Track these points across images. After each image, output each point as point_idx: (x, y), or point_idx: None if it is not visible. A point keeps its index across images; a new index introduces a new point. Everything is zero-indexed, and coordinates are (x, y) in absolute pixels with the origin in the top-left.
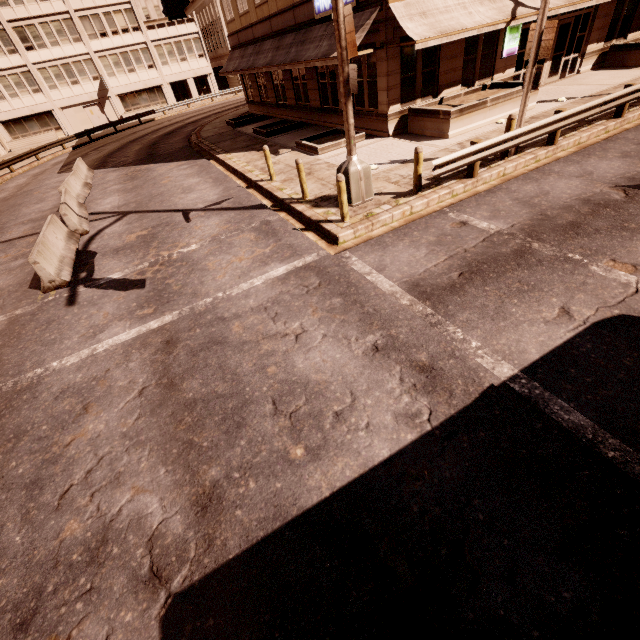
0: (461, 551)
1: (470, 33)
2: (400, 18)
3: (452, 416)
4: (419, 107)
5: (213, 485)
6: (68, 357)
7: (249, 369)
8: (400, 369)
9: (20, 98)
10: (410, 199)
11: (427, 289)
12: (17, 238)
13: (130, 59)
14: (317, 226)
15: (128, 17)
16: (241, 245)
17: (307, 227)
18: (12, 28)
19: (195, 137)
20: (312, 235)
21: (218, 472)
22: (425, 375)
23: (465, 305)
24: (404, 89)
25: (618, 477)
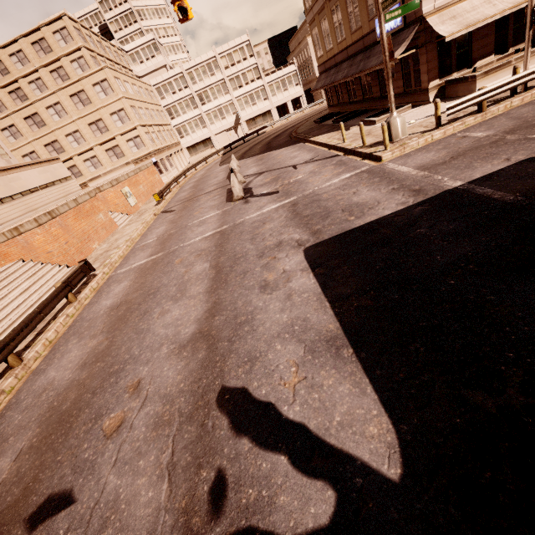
0: (413, 226)
1: (493, 18)
2: (434, 25)
3: (424, 200)
4: (453, 78)
5: (318, 229)
6: (252, 215)
7: (331, 204)
8: (403, 192)
9: (196, 133)
10: (432, 132)
11: (428, 166)
12: (212, 191)
13: (254, 97)
14: (370, 156)
15: (255, 72)
16: (326, 171)
17: (364, 158)
18: (196, 95)
19: (294, 134)
20: (367, 161)
21: (319, 227)
22: (415, 192)
23: (448, 168)
24: (441, 69)
25: (494, 201)
